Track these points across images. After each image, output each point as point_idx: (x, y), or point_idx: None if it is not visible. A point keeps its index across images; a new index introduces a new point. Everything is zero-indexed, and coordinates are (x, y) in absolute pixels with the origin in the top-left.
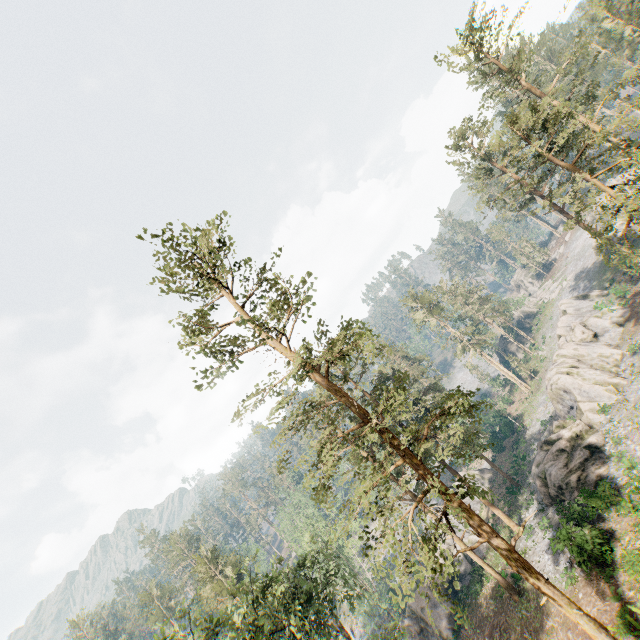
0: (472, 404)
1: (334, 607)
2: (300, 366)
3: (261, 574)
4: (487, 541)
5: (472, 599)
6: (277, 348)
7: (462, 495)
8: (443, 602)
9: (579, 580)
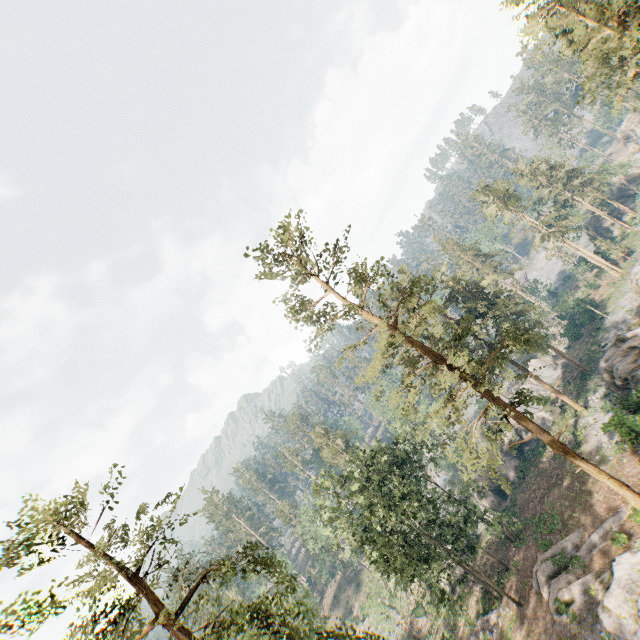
0: (529, 339)
1: (422, 467)
2: (385, 337)
3: (369, 451)
4: (536, 435)
5: (536, 458)
6: (362, 313)
7: (519, 404)
8: (511, 460)
9: (626, 450)
